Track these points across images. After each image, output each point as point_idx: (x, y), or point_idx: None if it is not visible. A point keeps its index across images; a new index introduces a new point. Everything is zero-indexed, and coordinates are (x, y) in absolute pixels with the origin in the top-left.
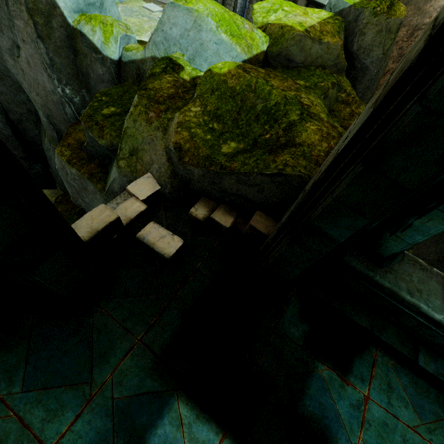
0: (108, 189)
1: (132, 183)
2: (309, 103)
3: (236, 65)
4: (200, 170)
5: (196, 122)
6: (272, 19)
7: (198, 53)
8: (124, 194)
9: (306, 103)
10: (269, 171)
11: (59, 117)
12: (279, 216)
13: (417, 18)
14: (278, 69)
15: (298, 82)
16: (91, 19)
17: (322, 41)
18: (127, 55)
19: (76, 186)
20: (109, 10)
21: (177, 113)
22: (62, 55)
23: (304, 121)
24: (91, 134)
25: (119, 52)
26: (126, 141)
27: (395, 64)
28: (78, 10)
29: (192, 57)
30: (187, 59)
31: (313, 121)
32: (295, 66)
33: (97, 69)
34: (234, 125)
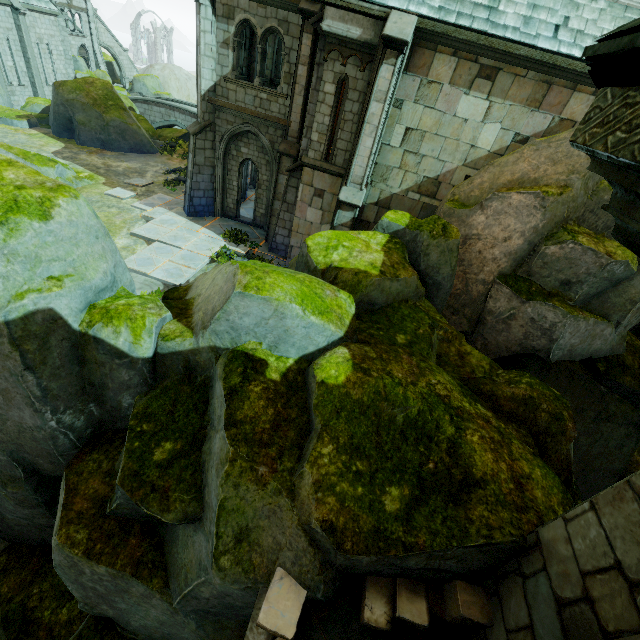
0: (187, 594)
1: (263, 606)
2: (444, 390)
3: (352, 366)
4: (374, 557)
5: (336, 471)
6: (336, 259)
7: (281, 340)
8: (251, 630)
9: (444, 393)
10: (472, 540)
11: (38, 451)
12: (485, 578)
13: (465, 229)
14: (364, 317)
15: (400, 339)
16: (112, 319)
17: (399, 278)
18: (167, 346)
19: (100, 589)
20: (121, 280)
21: (306, 466)
22: (61, 375)
23: (461, 430)
24: (148, 510)
25: (154, 344)
26: (226, 520)
27: (458, 268)
28: (85, 306)
29: (273, 344)
30: (266, 346)
31: (468, 425)
32: (379, 307)
33: (120, 376)
34: (380, 454)
